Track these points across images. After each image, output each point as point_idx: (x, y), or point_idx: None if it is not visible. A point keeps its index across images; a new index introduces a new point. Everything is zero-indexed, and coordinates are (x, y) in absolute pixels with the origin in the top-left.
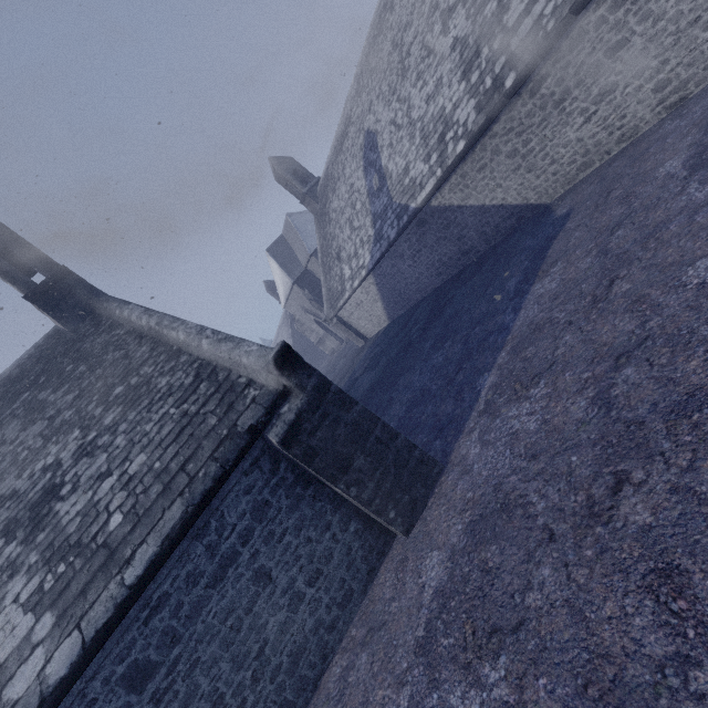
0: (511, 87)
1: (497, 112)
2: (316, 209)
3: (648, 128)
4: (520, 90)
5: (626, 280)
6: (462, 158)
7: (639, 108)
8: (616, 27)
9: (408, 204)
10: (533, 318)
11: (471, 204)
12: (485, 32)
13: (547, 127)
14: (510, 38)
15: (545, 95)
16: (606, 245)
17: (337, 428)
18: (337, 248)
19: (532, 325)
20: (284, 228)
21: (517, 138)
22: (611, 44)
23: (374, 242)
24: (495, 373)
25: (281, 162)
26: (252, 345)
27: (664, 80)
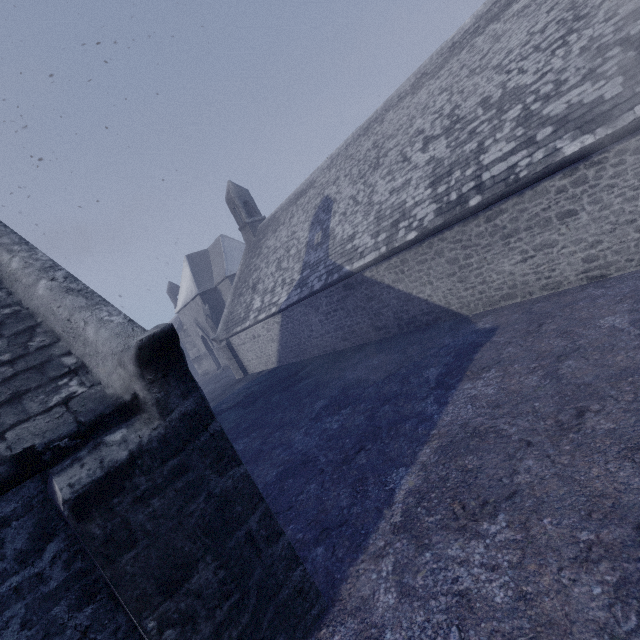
0: (474, 206)
1: (455, 221)
2: (251, 240)
3: (569, 288)
4: (479, 212)
5: (604, 416)
6: (409, 246)
7: (568, 269)
8: (572, 198)
9: (343, 265)
10: (468, 419)
11: (400, 288)
12: (460, 161)
13: (489, 252)
14: (483, 171)
15: (498, 226)
16: (556, 369)
17: (193, 500)
18: (257, 279)
19: (468, 428)
20: (213, 245)
21: (461, 250)
22: (563, 210)
23: (296, 286)
24: (417, 472)
25: (238, 189)
26: (116, 314)
27: (594, 255)
